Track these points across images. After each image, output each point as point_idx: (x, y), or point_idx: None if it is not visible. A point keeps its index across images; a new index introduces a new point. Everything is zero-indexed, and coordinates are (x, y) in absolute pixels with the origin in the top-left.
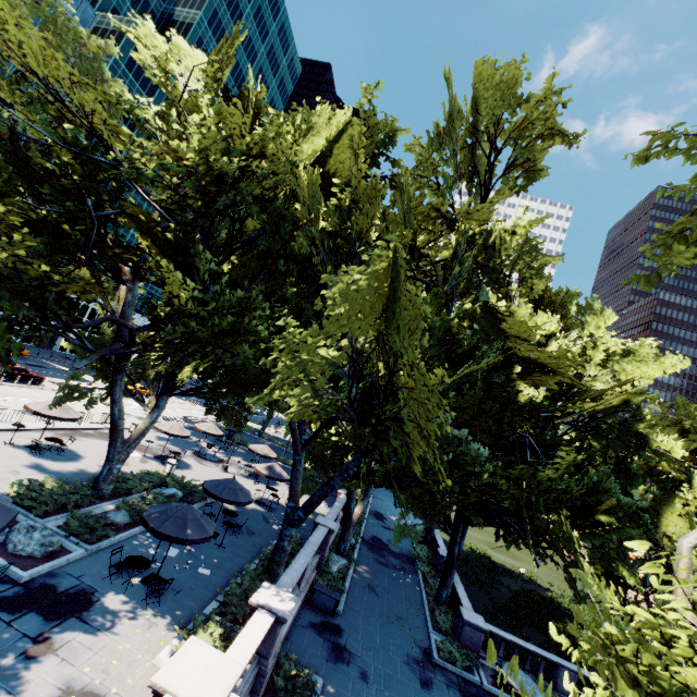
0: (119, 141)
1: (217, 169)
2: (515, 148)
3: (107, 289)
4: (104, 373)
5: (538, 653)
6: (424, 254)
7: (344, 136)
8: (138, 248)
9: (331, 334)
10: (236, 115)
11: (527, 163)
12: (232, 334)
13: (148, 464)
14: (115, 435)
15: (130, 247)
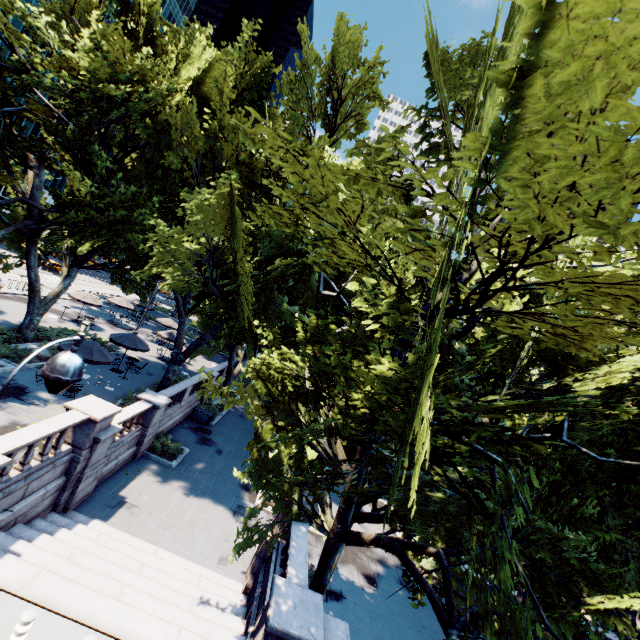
0: (16, 43)
1: (104, 90)
2: (354, 102)
3: (15, 171)
4: (18, 244)
5: None
6: (281, 177)
7: (216, 71)
8: (42, 141)
9: (190, 230)
10: (121, 43)
11: (359, 116)
12: (124, 223)
13: (65, 324)
14: (34, 294)
15: (34, 139)
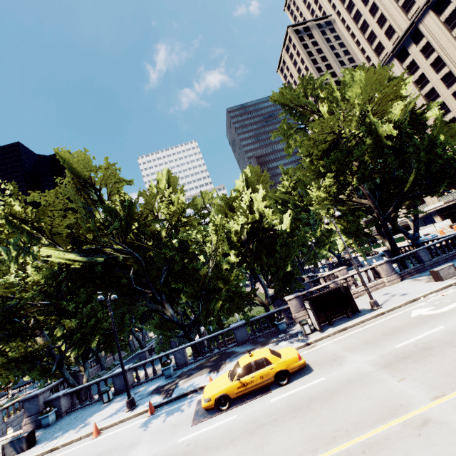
0: None
1: None
2: None
3: None
4: None
5: None
6: None
7: None
8: None
9: None
10: None
11: None
12: None
13: None
14: None
15: None
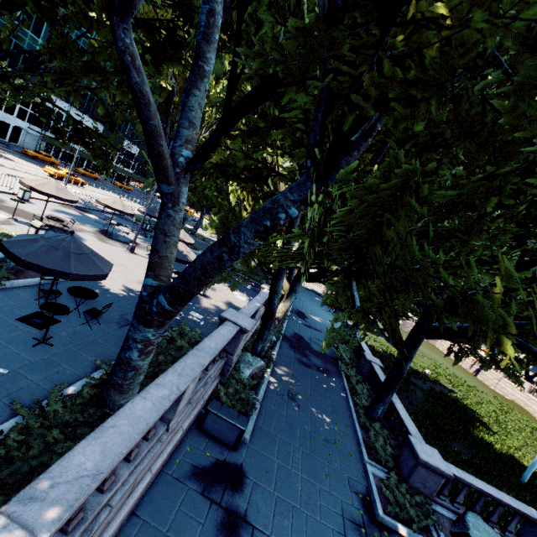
0: None
1: None
2: None
3: None
4: None
5: (516, 509)
6: None
7: None
8: None
9: None
10: None
11: None
12: None
13: (10, 227)
14: None
15: None
